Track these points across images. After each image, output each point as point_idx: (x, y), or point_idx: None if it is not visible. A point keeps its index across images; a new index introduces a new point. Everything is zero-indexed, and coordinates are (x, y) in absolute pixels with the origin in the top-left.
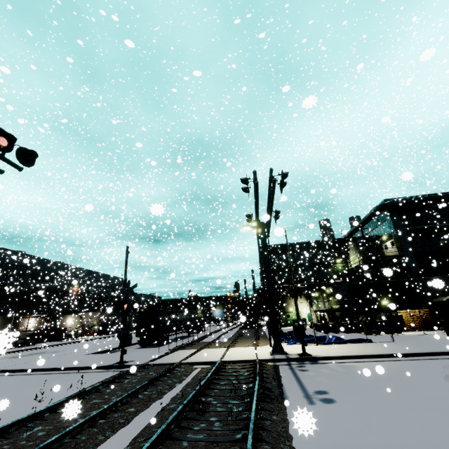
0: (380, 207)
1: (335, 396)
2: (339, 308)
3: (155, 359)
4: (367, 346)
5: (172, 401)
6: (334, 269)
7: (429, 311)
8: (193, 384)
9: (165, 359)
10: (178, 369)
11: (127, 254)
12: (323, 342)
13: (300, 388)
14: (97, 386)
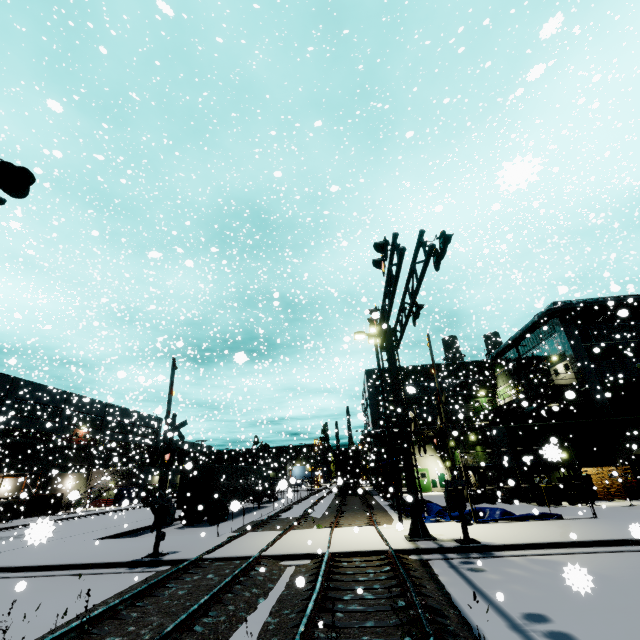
0: (548, 313)
1: (568, 625)
2: (493, 464)
3: (213, 549)
4: (560, 525)
5: (262, 639)
6: (476, 406)
7: (630, 470)
8: (291, 600)
9: (230, 549)
10: (257, 568)
11: (173, 371)
12: (485, 519)
13: (491, 608)
14: (113, 607)
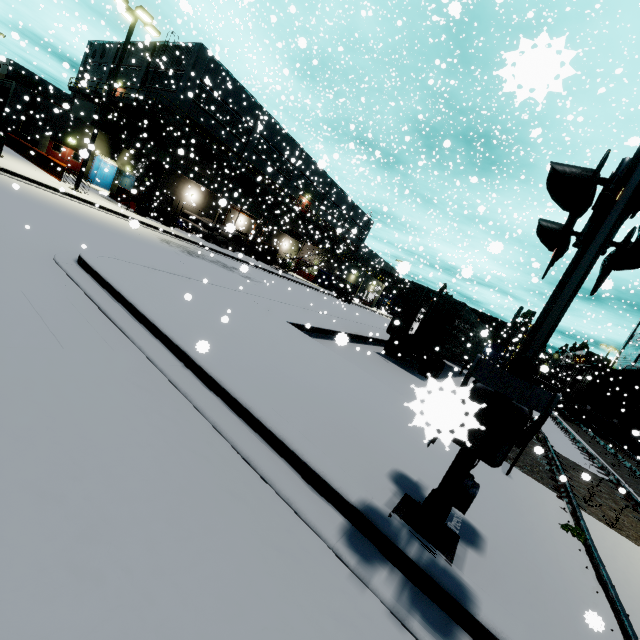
0: None
1: None
2: None
3: None
4: None
5: None
6: None
7: None
8: None
9: None
10: None
11: None
12: None
13: None
14: None
